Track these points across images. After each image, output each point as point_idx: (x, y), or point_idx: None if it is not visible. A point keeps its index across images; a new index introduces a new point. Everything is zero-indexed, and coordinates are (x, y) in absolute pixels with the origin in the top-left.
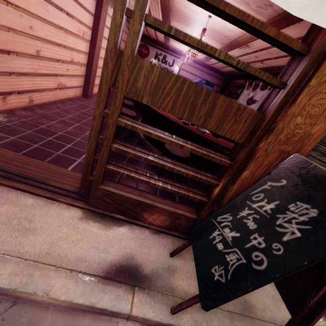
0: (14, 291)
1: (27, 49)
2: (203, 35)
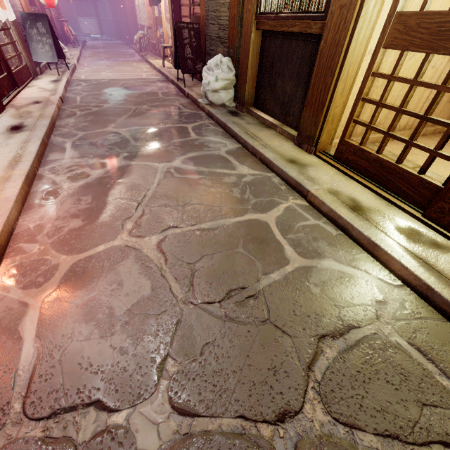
0: (168, 77)
1: None
2: None
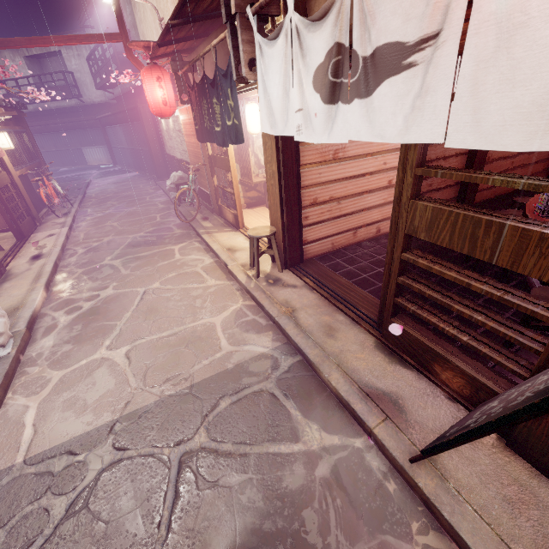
0: (314, 364)
1: (379, 183)
2: None
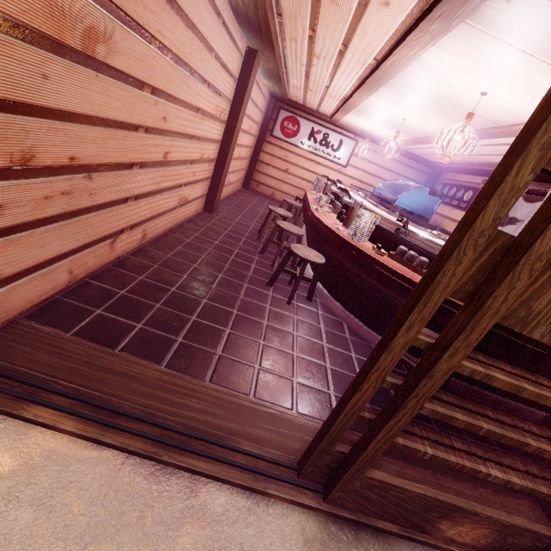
0: None
1: (154, 153)
2: (468, 124)
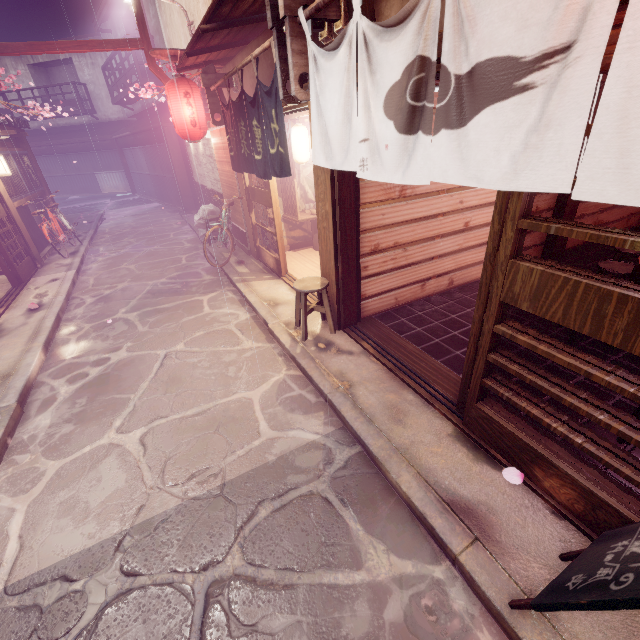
0: (378, 460)
1: (454, 226)
2: None
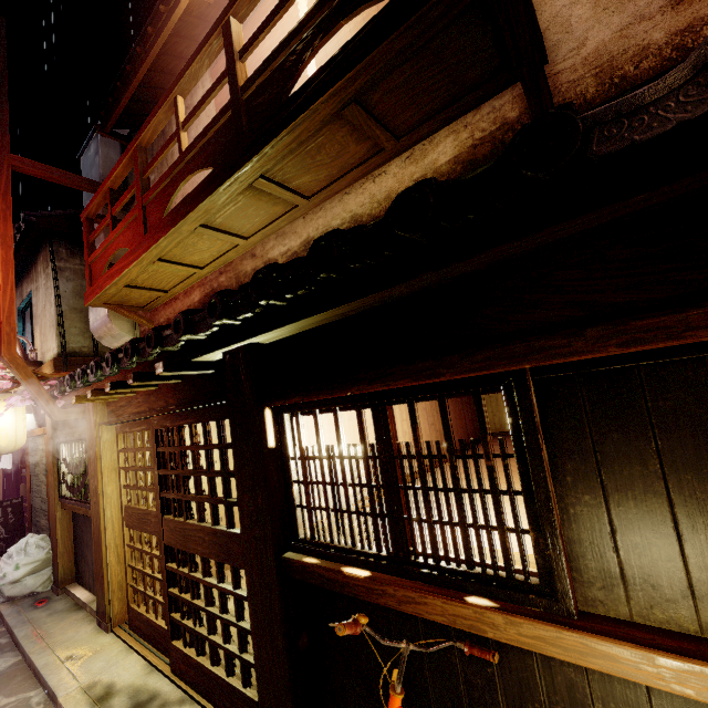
0: None
1: None
2: None
